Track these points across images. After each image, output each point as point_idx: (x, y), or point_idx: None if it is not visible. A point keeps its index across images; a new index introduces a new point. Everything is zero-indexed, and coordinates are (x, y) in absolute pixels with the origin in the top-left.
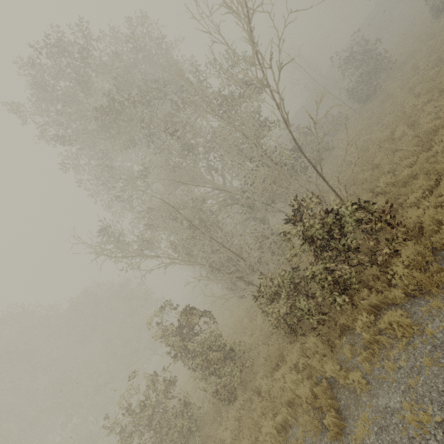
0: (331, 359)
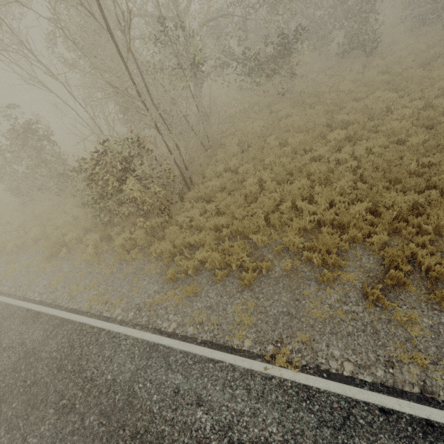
0: (90, 230)
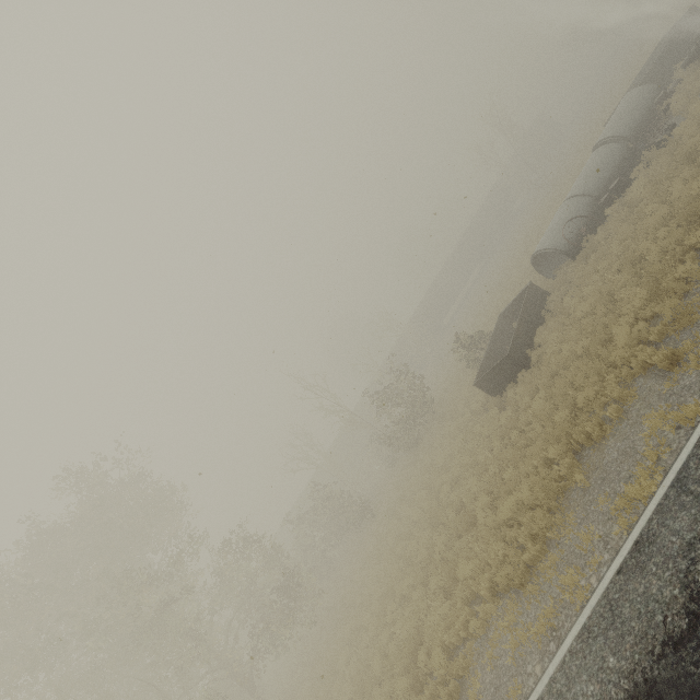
0: None
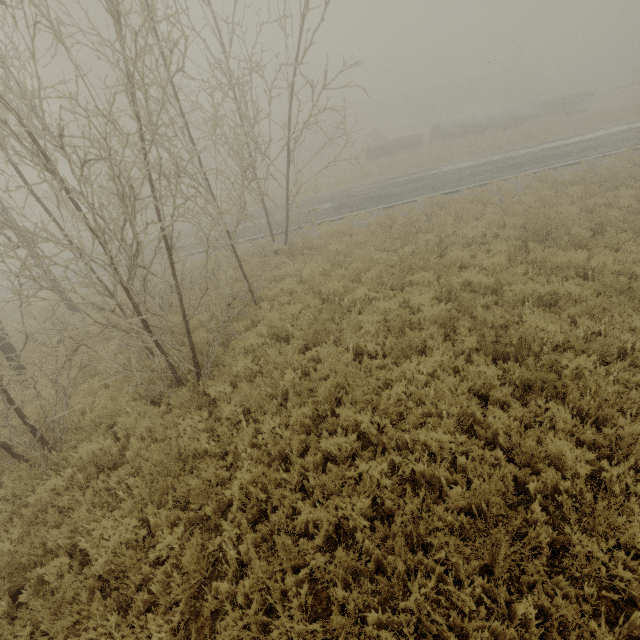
0: None
